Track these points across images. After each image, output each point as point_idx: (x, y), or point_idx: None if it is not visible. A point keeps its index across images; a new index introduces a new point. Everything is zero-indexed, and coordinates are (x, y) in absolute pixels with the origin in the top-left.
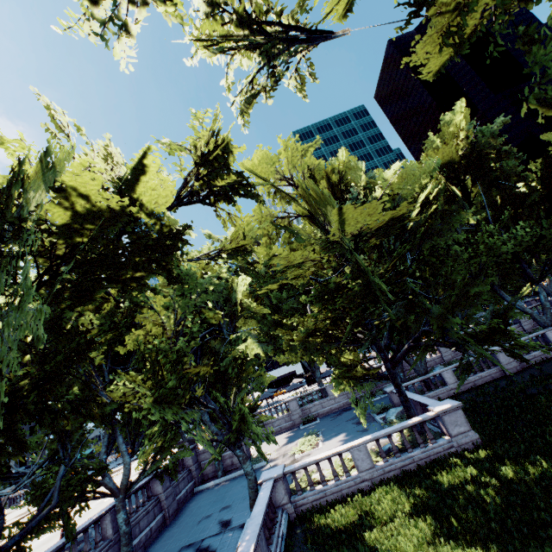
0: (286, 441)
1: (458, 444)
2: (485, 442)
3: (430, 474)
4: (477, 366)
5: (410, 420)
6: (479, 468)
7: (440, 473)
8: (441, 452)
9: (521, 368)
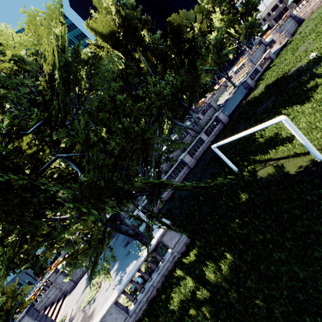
0: (85, 285)
1: (177, 252)
2: (191, 239)
3: (165, 302)
4: (178, 169)
5: (142, 256)
6: (193, 277)
7: (172, 293)
8: (169, 266)
9: (196, 161)
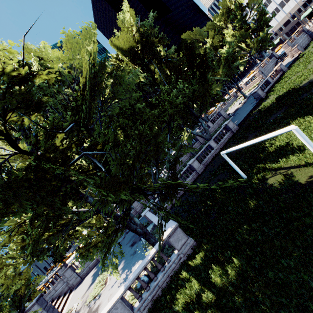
0: (91, 281)
1: (183, 254)
2: (198, 242)
3: (170, 302)
4: (186, 174)
5: (149, 254)
6: (199, 279)
7: (177, 294)
8: (175, 267)
9: (205, 167)
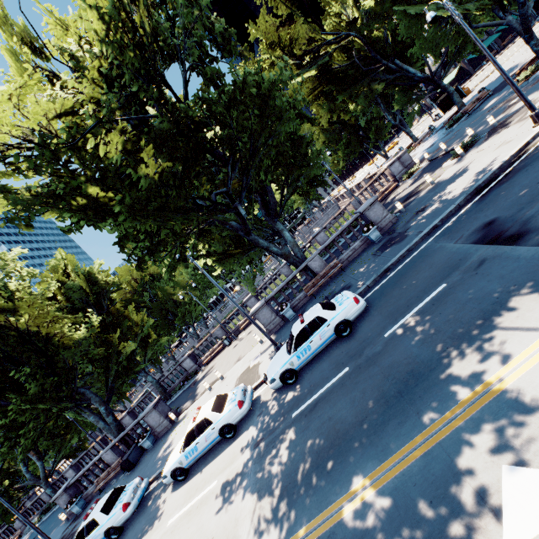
0: None
1: None
2: None
3: None
4: None
5: None
6: None
7: None
8: None
9: None
